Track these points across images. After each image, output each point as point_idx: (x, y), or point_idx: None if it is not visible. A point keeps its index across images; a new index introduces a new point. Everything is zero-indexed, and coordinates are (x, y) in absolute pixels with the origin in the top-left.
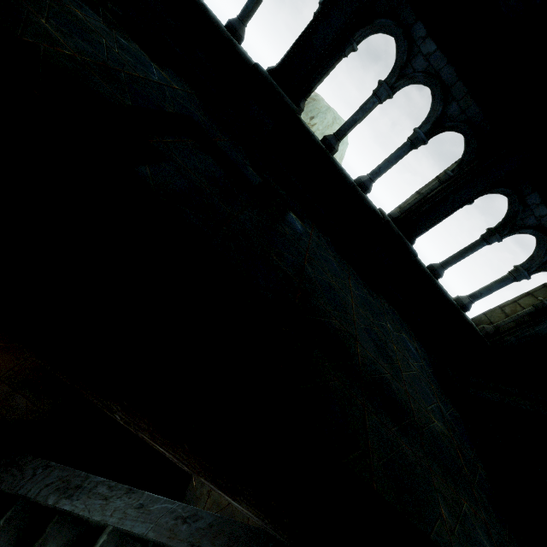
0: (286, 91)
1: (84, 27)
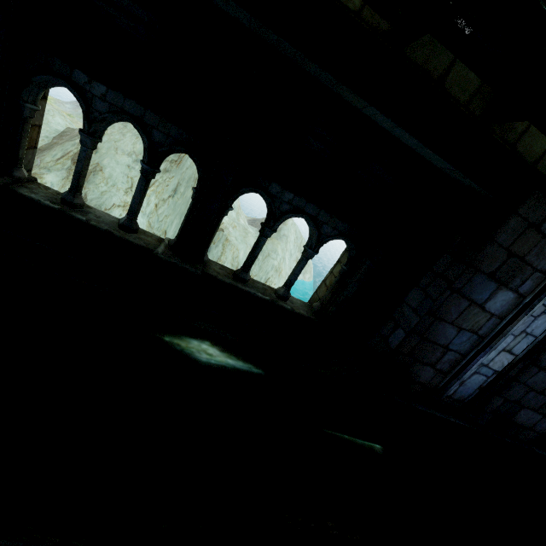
0: None
1: None
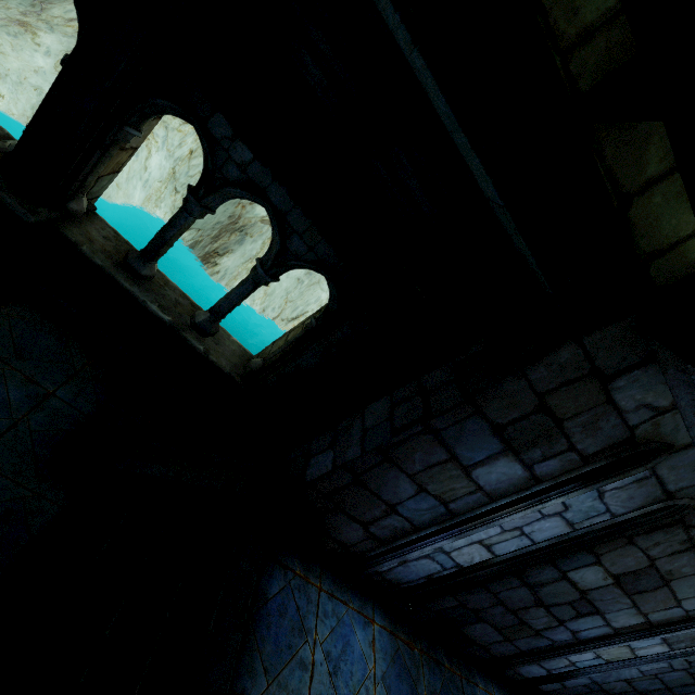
0: None
1: None
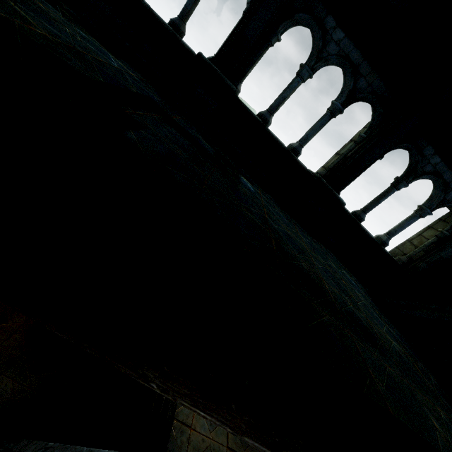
0: (226, 76)
1: (48, 16)
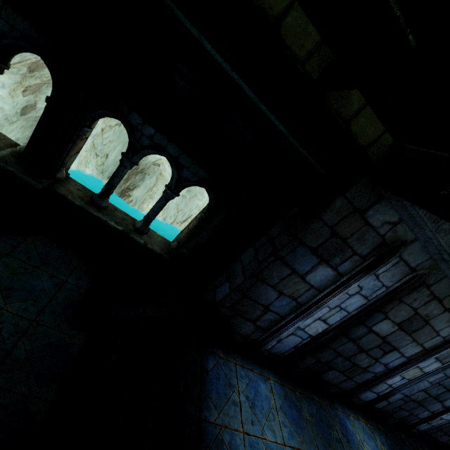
0: None
1: None
